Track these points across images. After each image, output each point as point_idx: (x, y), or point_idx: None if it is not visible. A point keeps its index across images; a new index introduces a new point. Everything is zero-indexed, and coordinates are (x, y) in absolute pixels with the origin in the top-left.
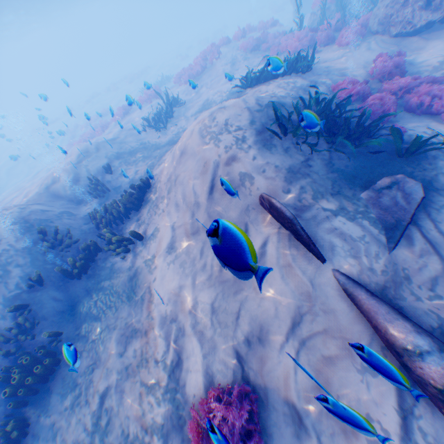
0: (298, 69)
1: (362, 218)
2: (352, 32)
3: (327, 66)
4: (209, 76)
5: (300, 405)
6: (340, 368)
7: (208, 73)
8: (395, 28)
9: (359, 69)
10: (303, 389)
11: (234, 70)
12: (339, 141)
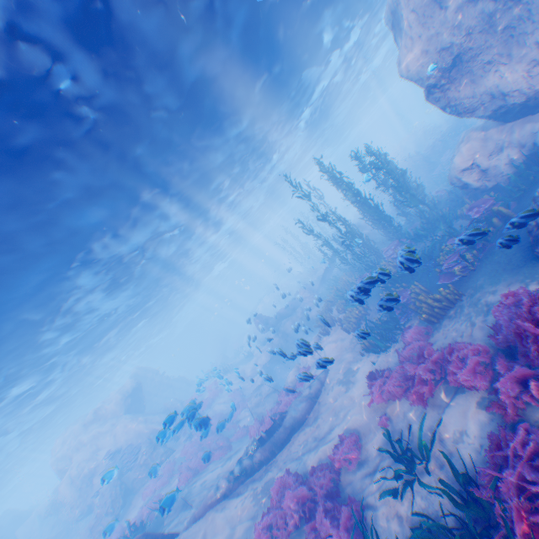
0: None
1: (173, 518)
2: None
3: None
4: None
5: (225, 536)
6: (219, 518)
7: None
8: (100, 535)
9: None
10: (220, 535)
11: None
12: (132, 534)
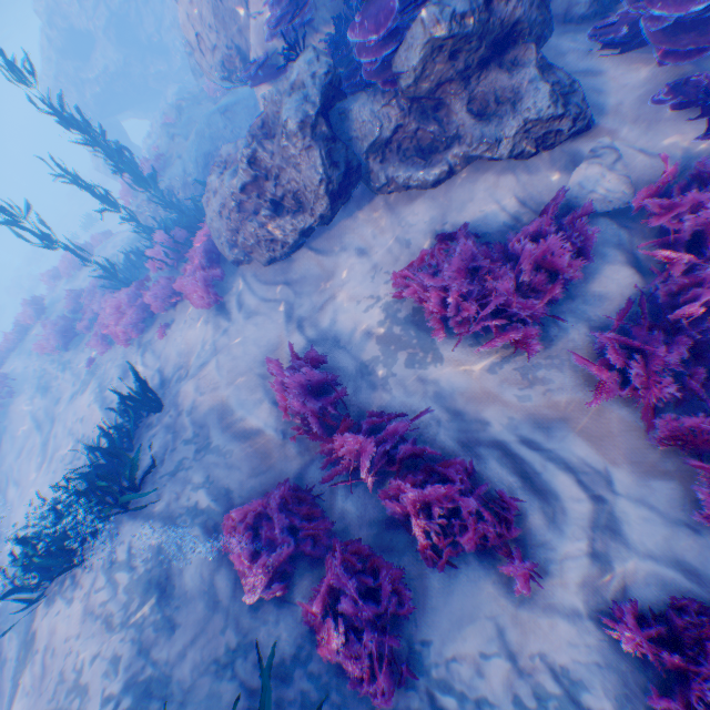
0: (122, 504)
1: None
2: (196, 287)
3: (193, 408)
4: (14, 440)
5: None
6: None
7: (9, 433)
8: (260, 253)
9: (256, 391)
10: None
11: (53, 404)
12: None
